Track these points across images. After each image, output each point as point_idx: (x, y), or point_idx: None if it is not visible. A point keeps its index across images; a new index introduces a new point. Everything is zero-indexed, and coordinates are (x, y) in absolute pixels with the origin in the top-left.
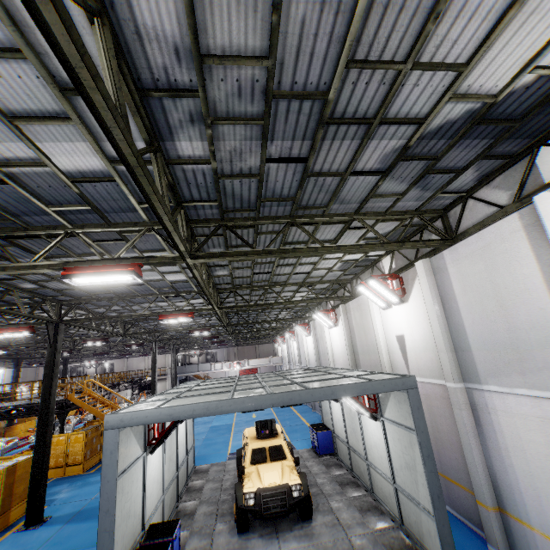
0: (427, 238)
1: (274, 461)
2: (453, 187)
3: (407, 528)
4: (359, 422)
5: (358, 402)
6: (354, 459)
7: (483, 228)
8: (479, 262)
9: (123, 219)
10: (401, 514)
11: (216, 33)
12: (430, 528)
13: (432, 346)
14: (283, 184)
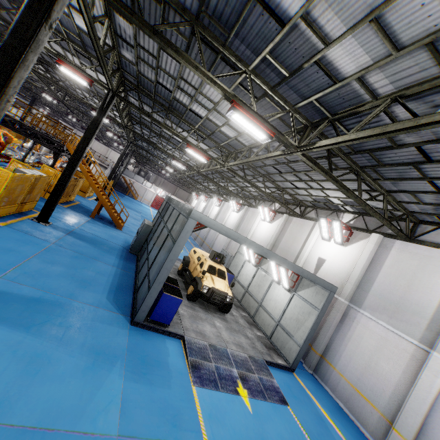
0: None
1: (219, 278)
2: None
3: (272, 341)
4: (270, 285)
5: (288, 278)
6: (247, 298)
7: (435, 247)
8: (416, 260)
9: (284, 93)
10: (272, 335)
11: None
12: (292, 348)
13: (343, 277)
14: (394, 156)
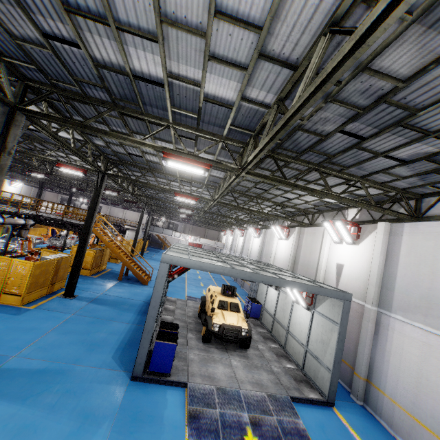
0: (396, 209)
1: (232, 311)
2: (439, 185)
3: (306, 372)
4: (291, 307)
5: (301, 296)
6: (276, 326)
7: None
8: (430, 240)
9: (208, 129)
10: (304, 364)
11: (385, 59)
12: (324, 376)
13: (364, 279)
14: (333, 146)
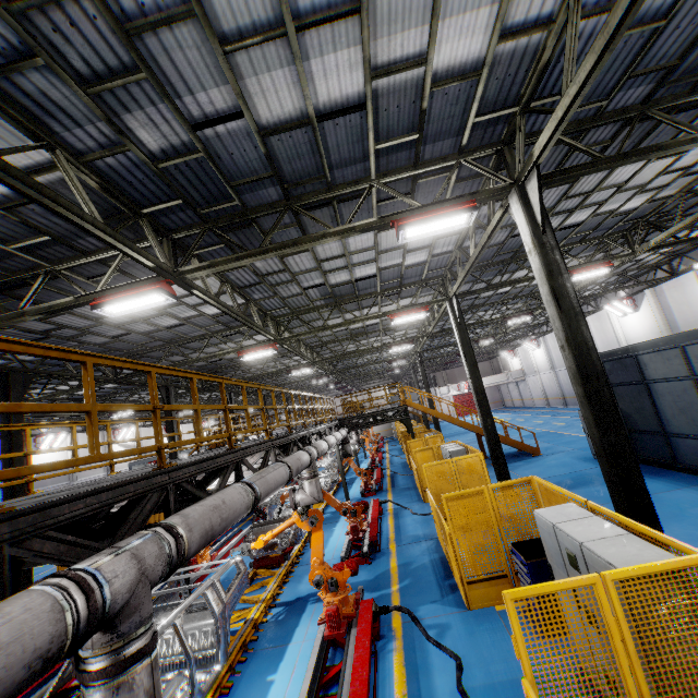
0: None
1: None
2: None
3: None
4: None
5: None
6: None
7: None
8: None
9: None
10: None
11: None
12: None
13: None
14: None
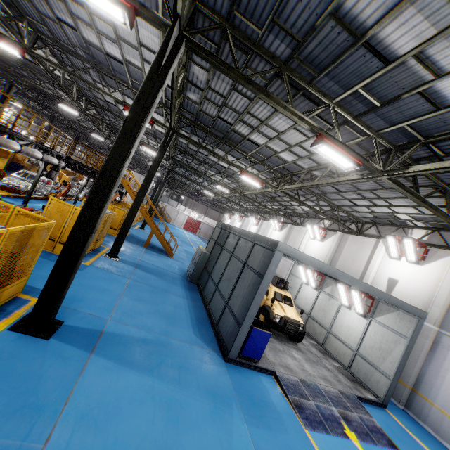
0: None
1: (286, 305)
2: None
3: (352, 373)
4: (338, 310)
5: (362, 303)
6: (311, 323)
7: None
8: None
9: (368, 120)
10: (351, 365)
11: None
12: (380, 380)
13: (424, 299)
14: None
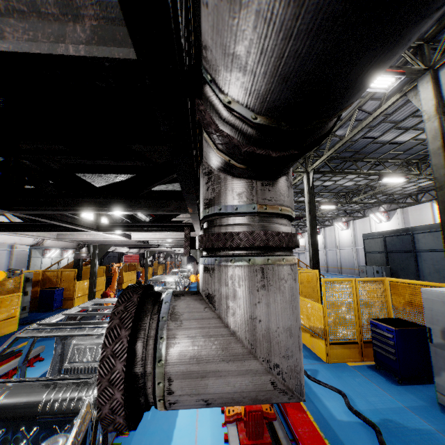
0: None
1: None
2: None
3: None
4: None
5: None
6: None
7: None
8: None
9: None
10: None
11: None
12: None
13: None
14: None
